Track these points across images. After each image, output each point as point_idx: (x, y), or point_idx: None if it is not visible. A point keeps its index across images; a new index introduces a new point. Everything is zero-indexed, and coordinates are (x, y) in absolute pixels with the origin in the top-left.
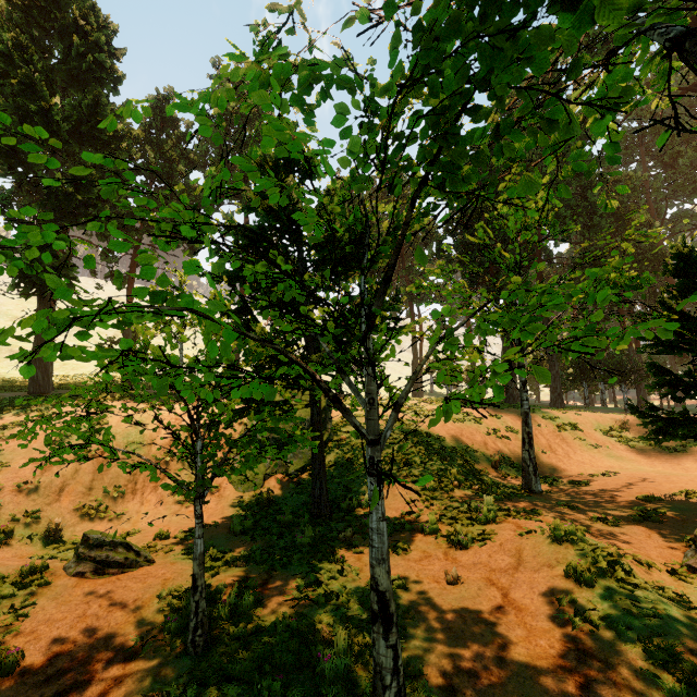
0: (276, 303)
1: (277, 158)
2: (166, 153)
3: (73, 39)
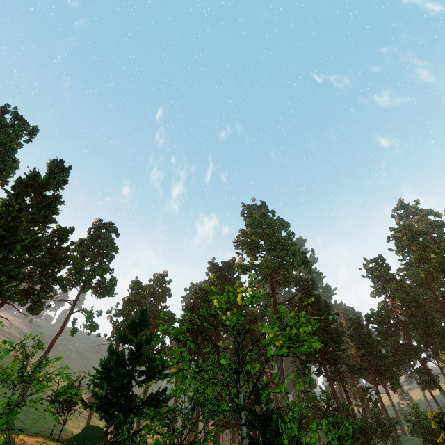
0: (112, 387)
1: (137, 322)
2: (56, 259)
3: (46, 211)
